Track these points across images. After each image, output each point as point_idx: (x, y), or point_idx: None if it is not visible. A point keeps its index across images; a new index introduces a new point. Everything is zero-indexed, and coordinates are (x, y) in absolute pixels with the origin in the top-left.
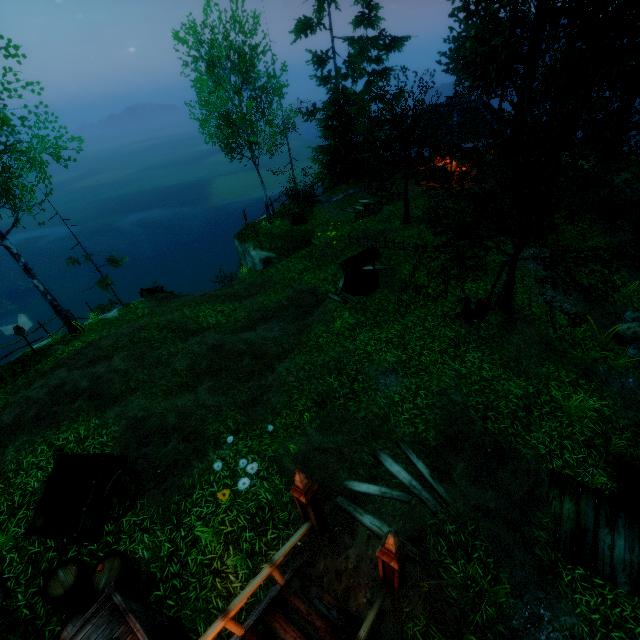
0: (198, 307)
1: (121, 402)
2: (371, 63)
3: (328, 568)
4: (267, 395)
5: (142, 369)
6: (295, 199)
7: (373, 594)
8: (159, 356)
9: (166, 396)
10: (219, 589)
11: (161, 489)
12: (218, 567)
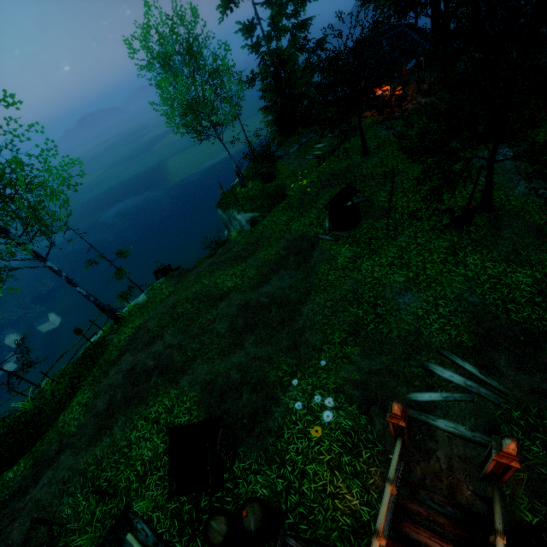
0: (213, 275)
1: (188, 371)
2: (289, 18)
3: (425, 472)
4: (304, 336)
5: (192, 339)
6: (257, 160)
7: (474, 486)
8: (201, 325)
9: (222, 357)
10: (341, 508)
11: (254, 436)
12: (332, 491)
